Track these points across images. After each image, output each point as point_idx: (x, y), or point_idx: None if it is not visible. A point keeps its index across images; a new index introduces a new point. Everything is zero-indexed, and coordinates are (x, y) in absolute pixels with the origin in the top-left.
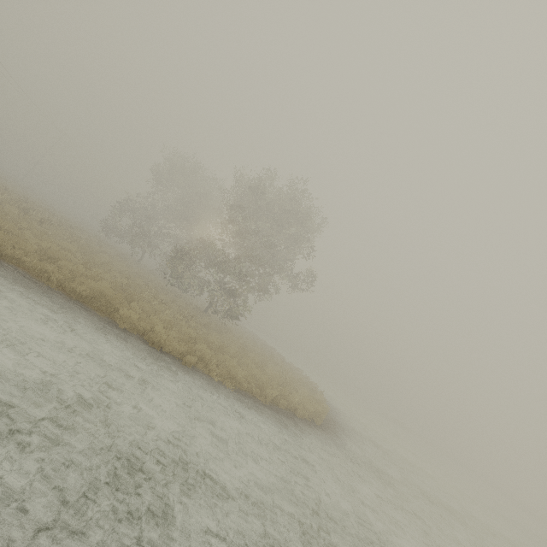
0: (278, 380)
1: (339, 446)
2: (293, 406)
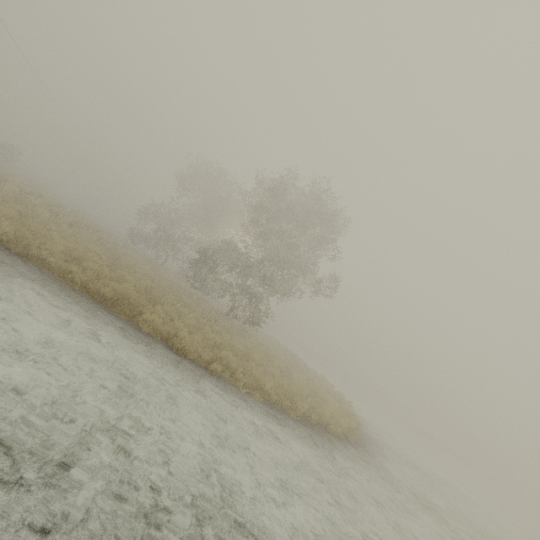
0: (306, 391)
1: (378, 469)
2: (325, 421)
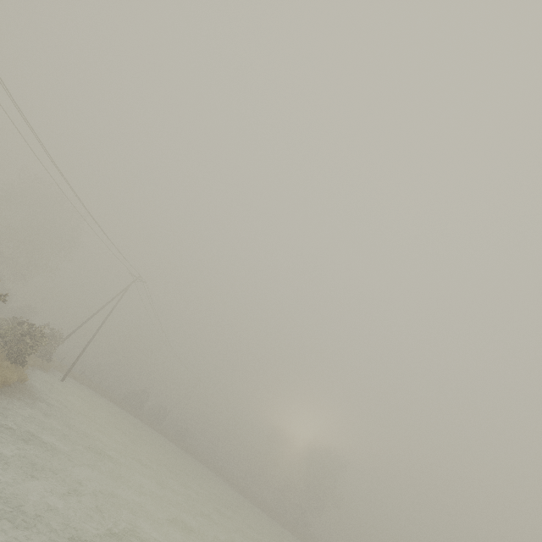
0: None
1: None
2: None
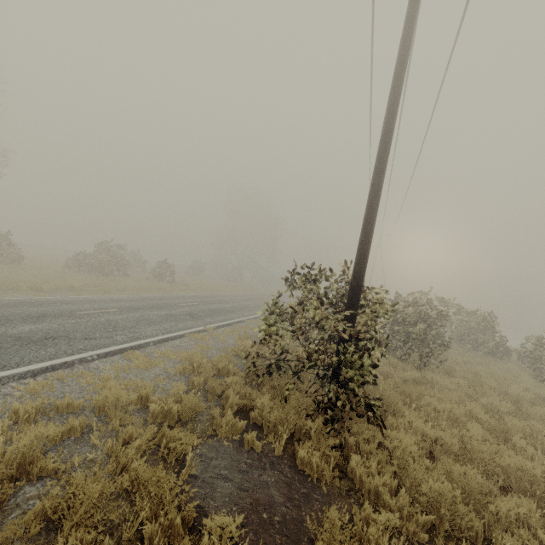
0: None
1: None
2: None
